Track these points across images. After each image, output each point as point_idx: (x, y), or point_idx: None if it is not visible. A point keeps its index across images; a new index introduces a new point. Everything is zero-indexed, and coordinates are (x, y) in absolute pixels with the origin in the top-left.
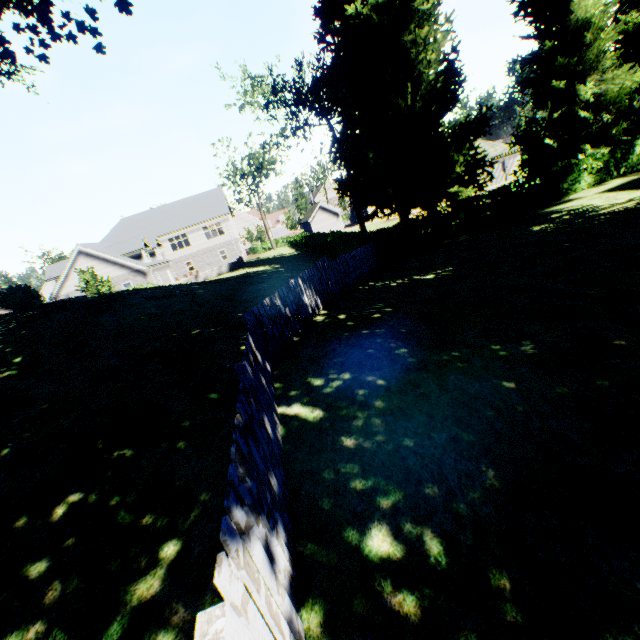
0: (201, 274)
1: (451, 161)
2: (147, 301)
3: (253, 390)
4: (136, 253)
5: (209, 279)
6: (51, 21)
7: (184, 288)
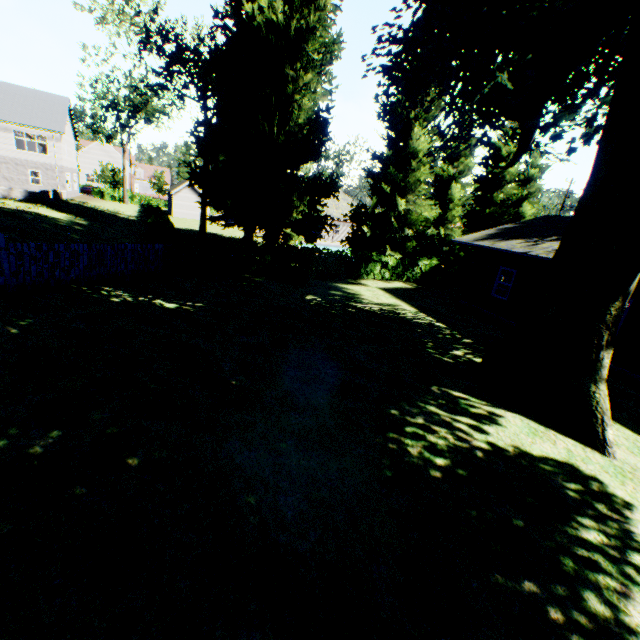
0: None
1: (293, 205)
2: None
3: None
4: None
5: None
6: None
7: None
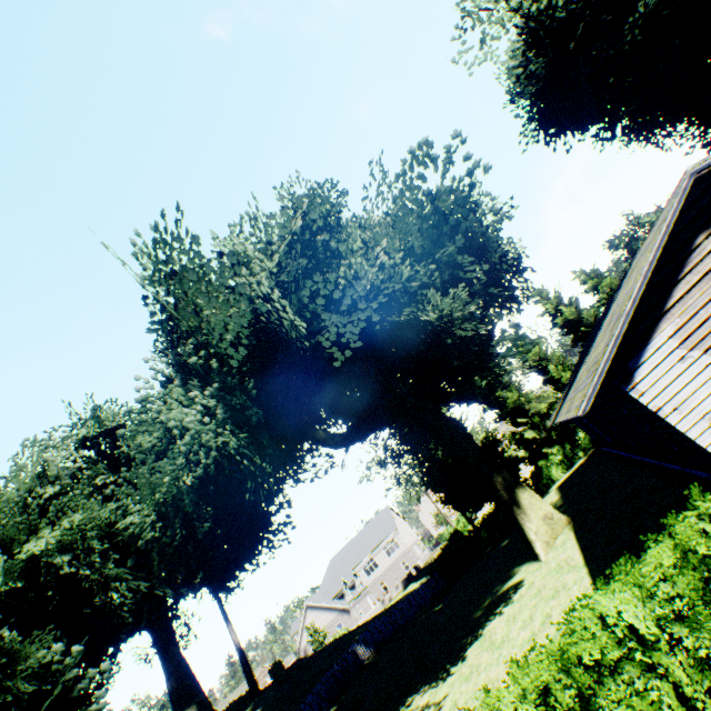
0: (385, 597)
1: None
2: (324, 658)
3: (310, 702)
4: (340, 593)
5: (391, 600)
6: (275, 547)
7: (353, 633)
